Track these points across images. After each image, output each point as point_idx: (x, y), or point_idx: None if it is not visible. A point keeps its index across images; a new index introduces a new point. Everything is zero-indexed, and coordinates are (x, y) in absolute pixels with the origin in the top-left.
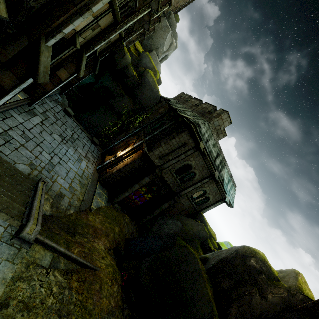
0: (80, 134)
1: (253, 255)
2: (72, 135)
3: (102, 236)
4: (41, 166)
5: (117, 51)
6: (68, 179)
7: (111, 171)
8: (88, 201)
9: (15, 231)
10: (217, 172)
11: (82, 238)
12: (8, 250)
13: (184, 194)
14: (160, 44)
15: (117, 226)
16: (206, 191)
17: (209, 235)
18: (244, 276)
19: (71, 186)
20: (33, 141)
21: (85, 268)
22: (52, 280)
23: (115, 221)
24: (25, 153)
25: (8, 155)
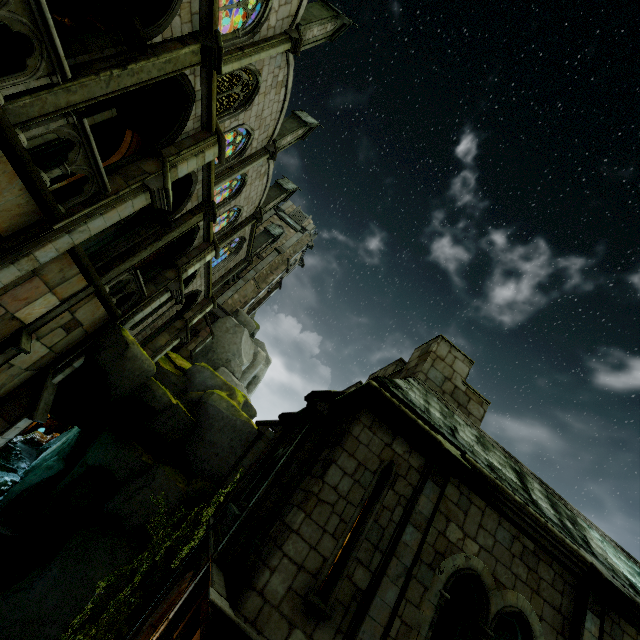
0: None
1: None
2: None
3: None
4: None
5: (106, 343)
6: None
7: None
8: None
9: None
10: (586, 554)
11: None
12: None
13: None
14: (231, 353)
15: None
16: None
17: None
18: None
19: None
20: None
21: None
22: None
23: None
24: None
25: None
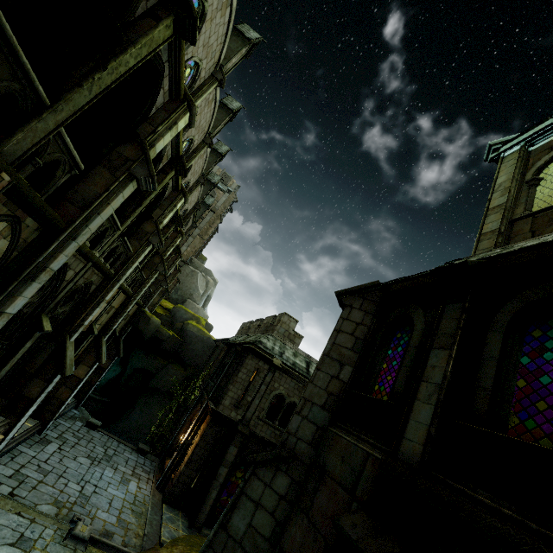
0: (117, 447)
1: None
2: (105, 452)
3: None
4: (70, 502)
5: (140, 319)
6: (114, 511)
7: (178, 471)
8: (155, 535)
9: (65, 533)
10: None
11: None
12: (63, 550)
13: None
14: (192, 289)
15: None
16: None
17: None
18: None
19: (120, 518)
20: (53, 474)
21: None
22: None
23: None
24: (45, 491)
25: (26, 498)
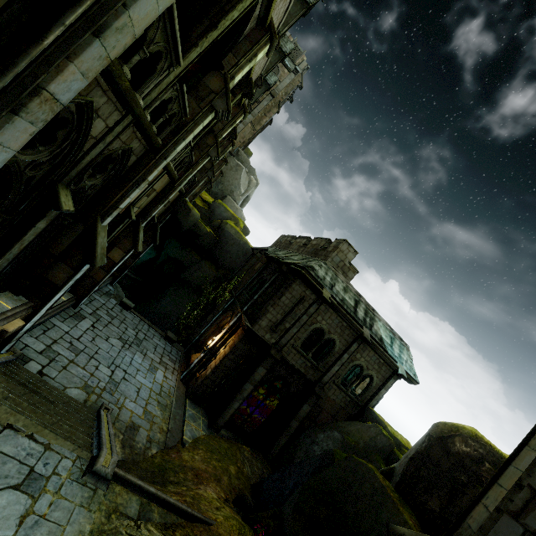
0: (147, 332)
1: (455, 432)
2: (136, 336)
3: (211, 481)
4: (99, 387)
5: (180, 209)
6: (141, 401)
7: (204, 373)
8: (177, 431)
9: (86, 465)
10: (365, 329)
11: (179, 487)
12: (81, 492)
13: (328, 380)
14: (234, 186)
15: (232, 463)
16: (361, 366)
17: (396, 444)
18: (458, 476)
19: (147, 410)
20: (85, 354)
21: (192, 523)
22: (146, 535)
23: (227, 457)
24: (76, 372)
25: (55, 379)
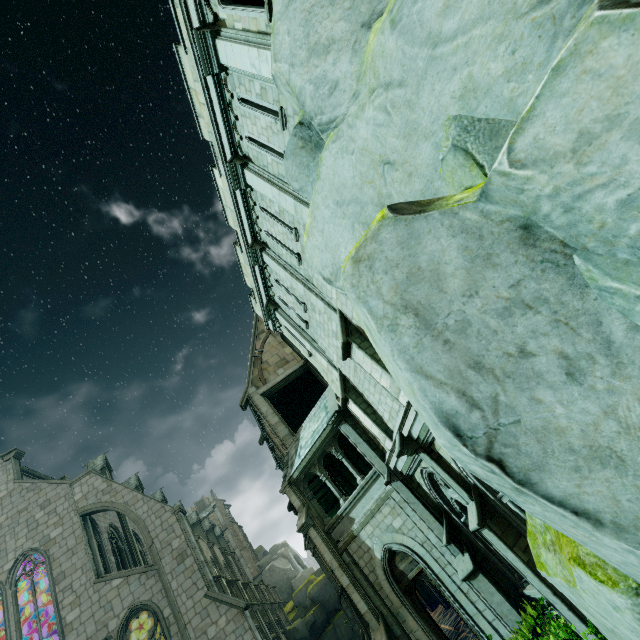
0: None
1: None
2: None
3: None
4: None
5: (293, 635)
6: None
7: None
8: None
9: None
10: None
11: None
12: None
13: None
14: (284, 575)
15: None
16: None
17: None
18: None
19: None
20: None
21: None
22: None
23: None
24: None
25: None
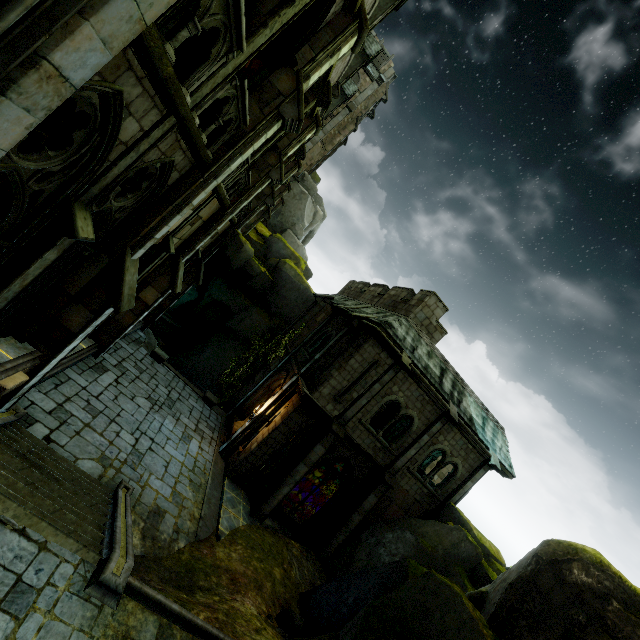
0: (182, 390)
1: (573, 556)
2: (169, 395)
3: (250, 589)
4: (119, 459)
5: (231, 243)
6: (169, 478)
7: (248, 447)
8: (212, 519)
9: (91, 571)
10: (452, 406)
11: (210, 596)
12: (82, 611)
13: (401, 466)
14: (296, 218)
15: (277, 564)
16: (444, 451)
17: (483, 553)
18: (574, 615)
19: (176, 490)
20: (104, 416)
21: None
22: None
23: (271, 555)
24: (91, 439)
25: (65, 447)
